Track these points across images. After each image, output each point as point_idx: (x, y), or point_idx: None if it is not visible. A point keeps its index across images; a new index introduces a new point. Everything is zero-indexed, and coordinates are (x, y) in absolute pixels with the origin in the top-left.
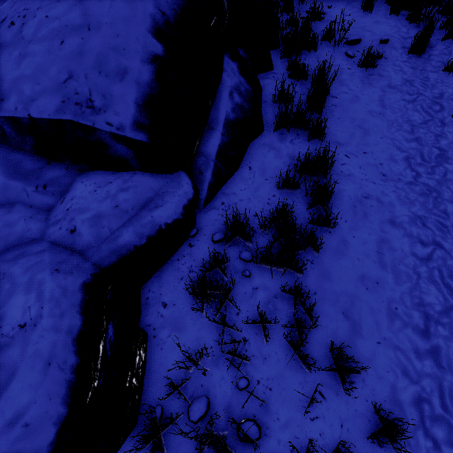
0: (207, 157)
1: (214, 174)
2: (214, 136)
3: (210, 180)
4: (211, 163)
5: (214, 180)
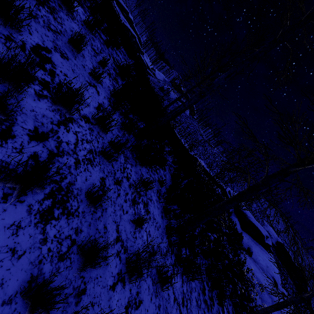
0: None
1: None
2: None
3: None
4: None
5: None
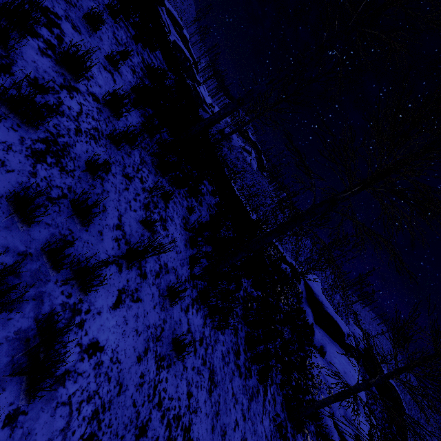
0: None
1: None
2: None
3: None
4: None
5: None
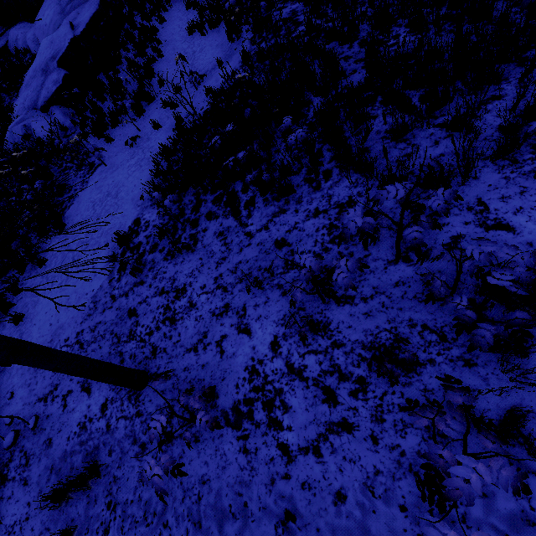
0: None
1: None
2: None
3: None
4: None
5: None
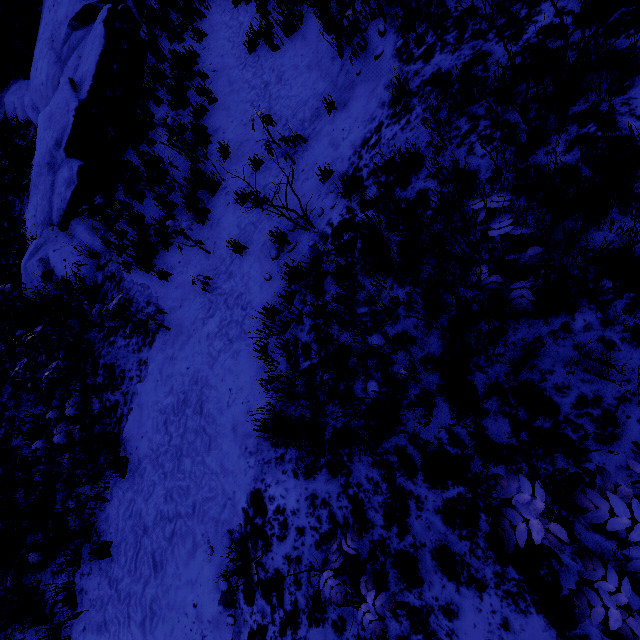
0: (131, 7)
1: (137, 11)
2: (129, 1)
3: (137, 13)
4: (134, 8)
5: (139, 12)
